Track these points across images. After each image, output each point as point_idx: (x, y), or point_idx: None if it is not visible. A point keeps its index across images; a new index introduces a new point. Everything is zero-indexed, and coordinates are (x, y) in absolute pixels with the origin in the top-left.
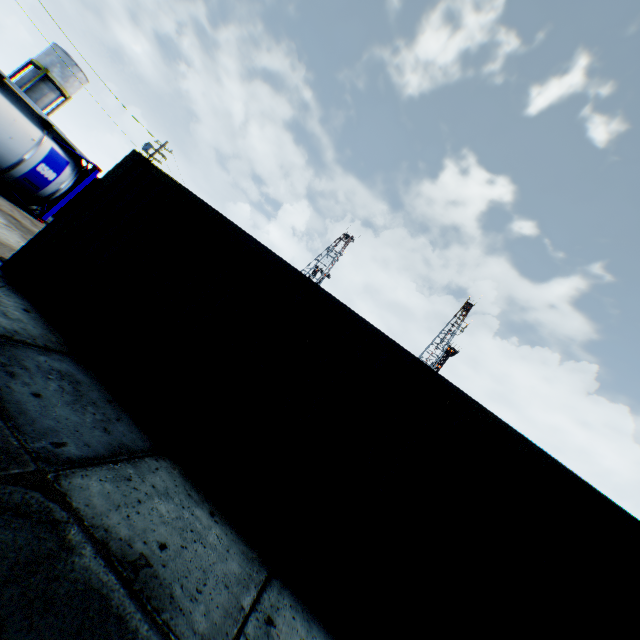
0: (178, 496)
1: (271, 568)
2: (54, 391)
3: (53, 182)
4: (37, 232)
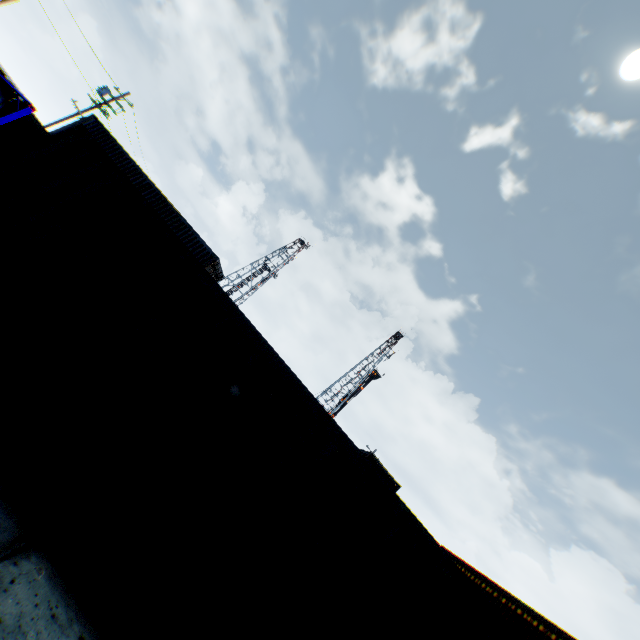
0: (36, 625)
1: None
2: None
3: None
4: None
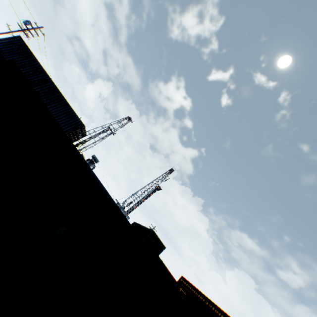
0: None
1: None
2: None
3: None
4: None
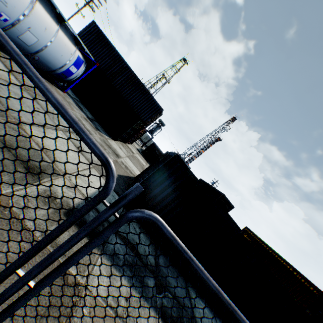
0: (197, 299)
1: (212, 309)
2: (172, 278)
3: (74, 73)
4: (77, 117)
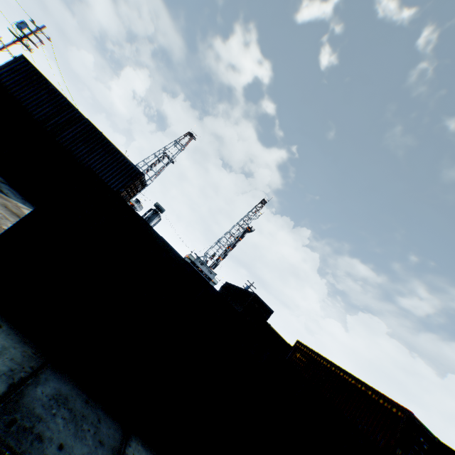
0: None
1: None
2: (64, 428)
3: None
4: None
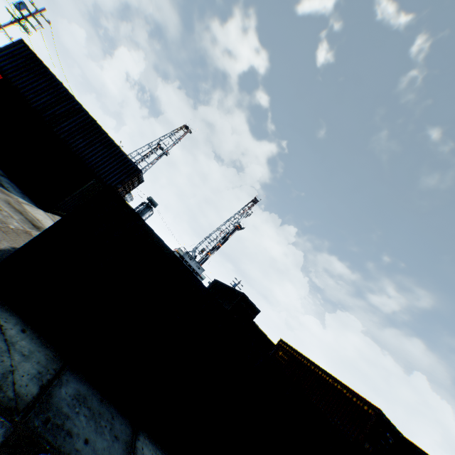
0: None
1: None
2: (86, 425)
3: None
4: None
